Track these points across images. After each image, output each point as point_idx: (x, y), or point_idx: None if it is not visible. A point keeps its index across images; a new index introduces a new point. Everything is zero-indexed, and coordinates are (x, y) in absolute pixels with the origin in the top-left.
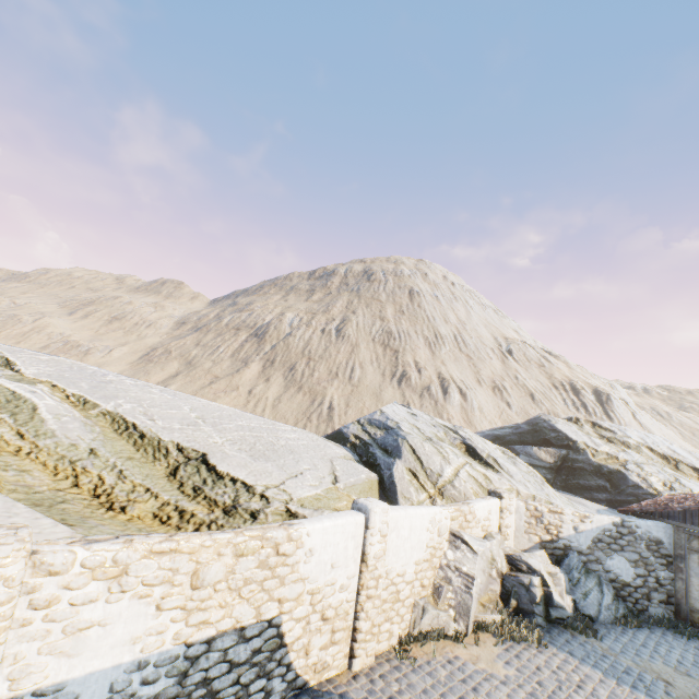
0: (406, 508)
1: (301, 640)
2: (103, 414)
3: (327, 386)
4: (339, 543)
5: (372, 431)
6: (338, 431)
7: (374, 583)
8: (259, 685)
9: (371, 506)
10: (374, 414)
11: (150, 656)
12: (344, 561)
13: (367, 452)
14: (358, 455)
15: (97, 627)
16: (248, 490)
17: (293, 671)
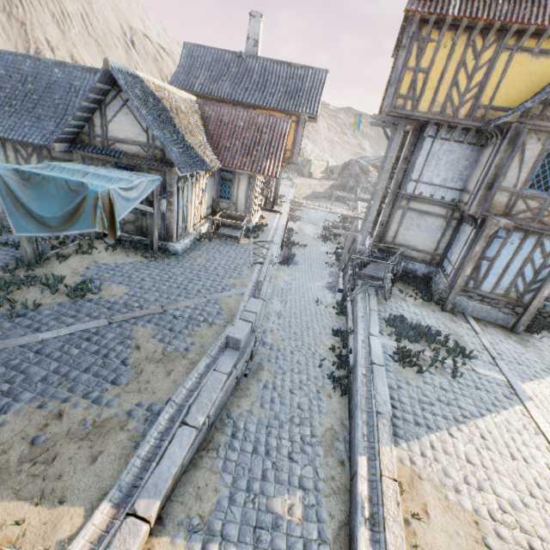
0: None
1: None
2: None
3: None
4: None
5: None
6: None
7: None
8: None
9: None
10: None
11: None
12: None
13: None
14: None
15: None
16: None
17: None
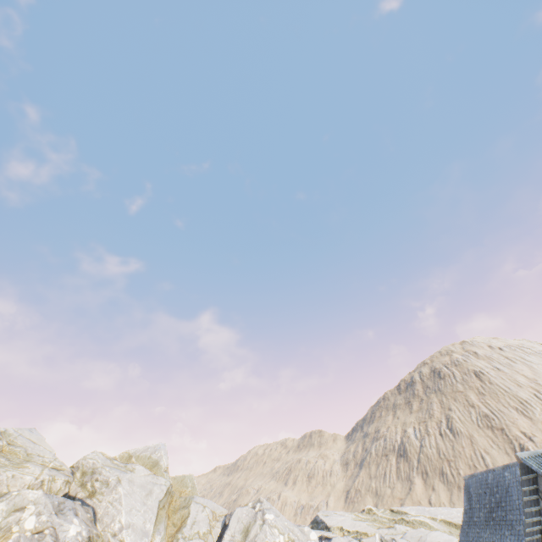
0: None
1: None
2: (440, 520)
3: None
4: None
5: None
6: None
7: None
8: None
9: None
10: None
11: None
12: None
13: None
14: None
15: None
16: None
17: None
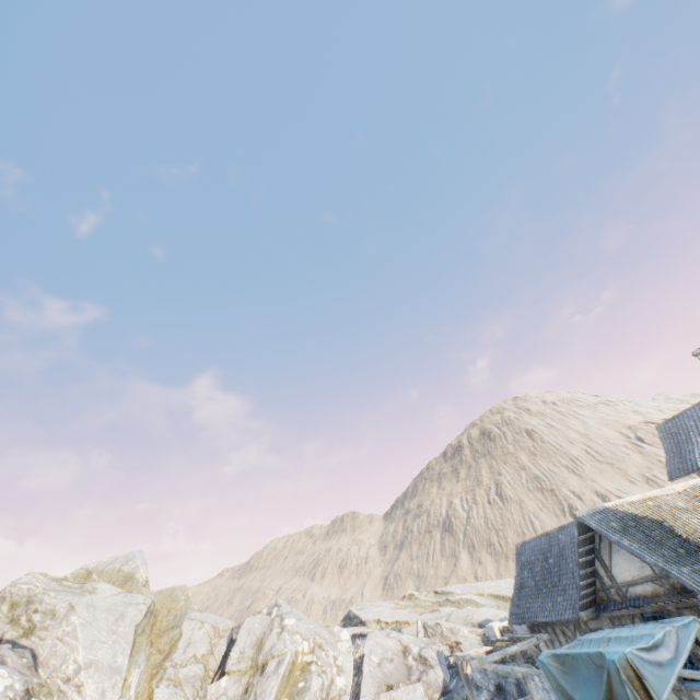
0: None
1: None
2: (487, 595)
3: None
4: None
5: None
6: None
7: None
8: None
9: None
10: None
11: None
12: None
13: None
14: None
15: None
16: None
17: None
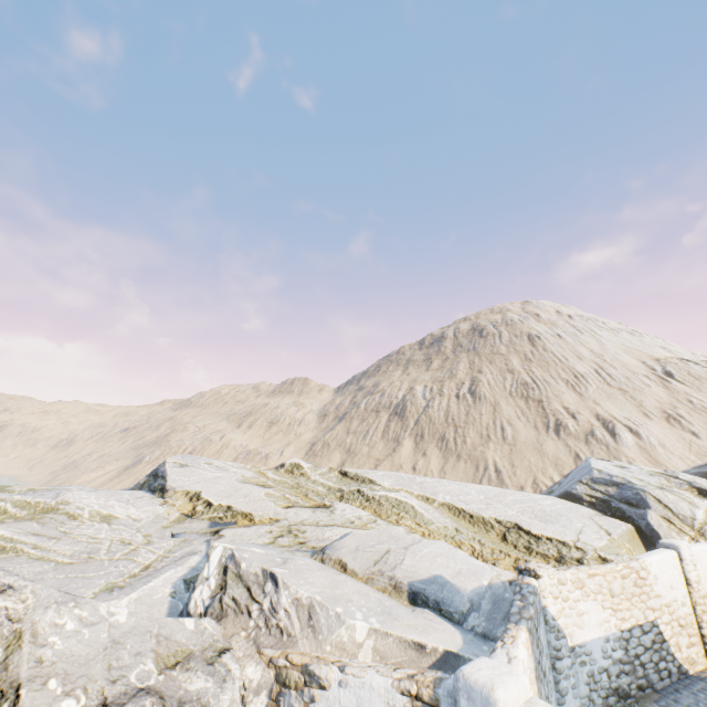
0: (697, 544)
1: (673, 639)
2: (440, 505)
3: (483, 449)
4: (668, 571)
5: (602, 489)
6: (566, 493)
7: (701, 601)
8: (662, 665)
9: (677, 543)
10: (591, 473)
11: (608, 635)
12: (676, 584)
13: (609, 507)
14: (601, 511)
15: (585, 614)
16: (564, 545)
17: (676, 660)
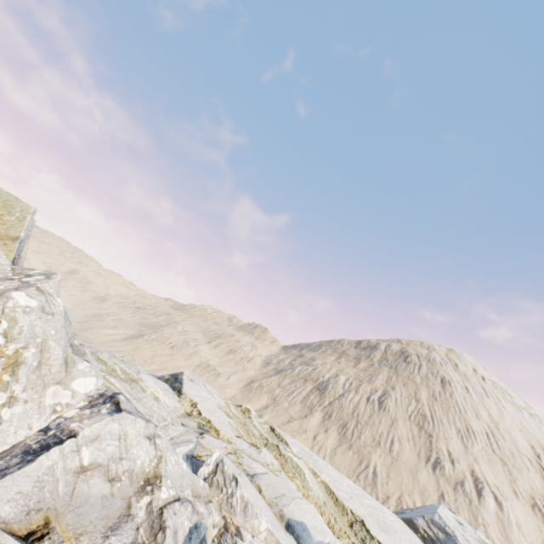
0: None
1: None
2: (321, 481)
3: (371, 451)
4: None
5: (435, 530)
6: (409, 519)
7: None
8: None
9: None
10: (433, 515)
11: None
12: None
13: None
14: None
15: None
16: None
17: None
